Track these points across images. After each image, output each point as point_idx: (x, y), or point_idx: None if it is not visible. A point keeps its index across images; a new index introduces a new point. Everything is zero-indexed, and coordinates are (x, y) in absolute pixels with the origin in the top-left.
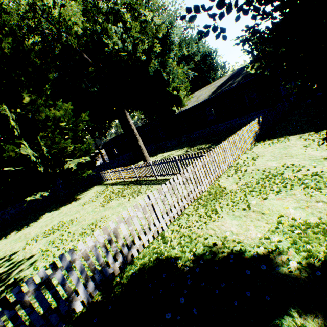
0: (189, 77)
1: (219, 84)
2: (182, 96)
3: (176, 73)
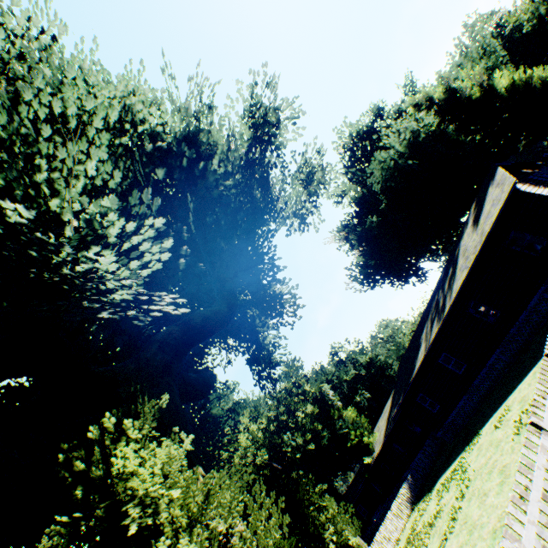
0: (365, 402)
1: (387, 413)
2: (366, 438)
3: (347, 421)
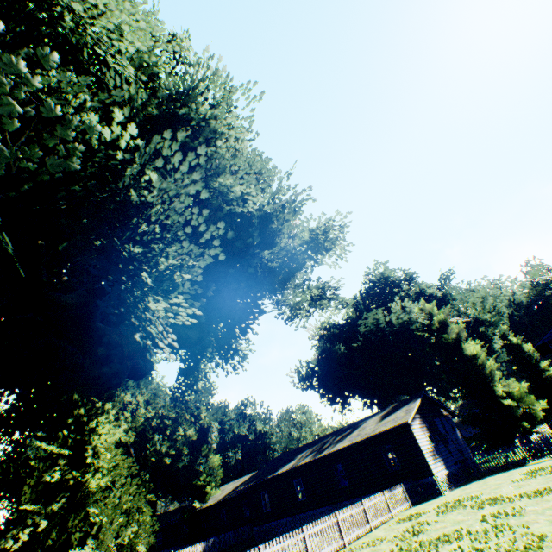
0: (233, 460)
1: (239, 483)
2: (210, 487)
3: (208, 463)
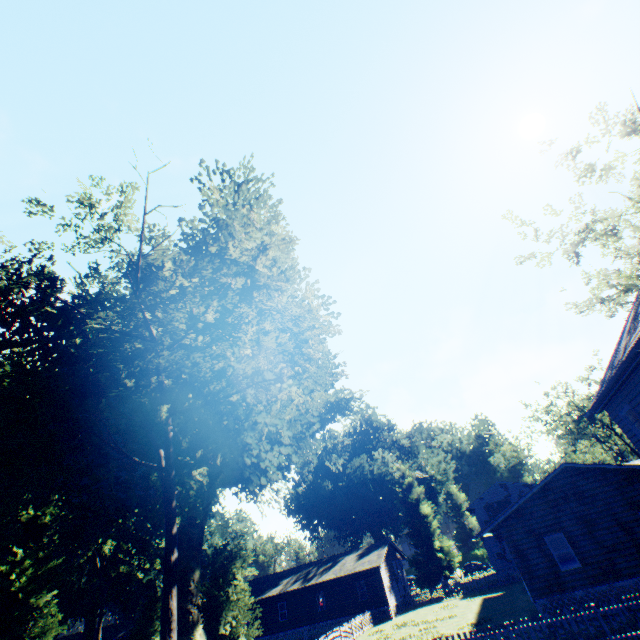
0: None
1: None
2: None
3: None
